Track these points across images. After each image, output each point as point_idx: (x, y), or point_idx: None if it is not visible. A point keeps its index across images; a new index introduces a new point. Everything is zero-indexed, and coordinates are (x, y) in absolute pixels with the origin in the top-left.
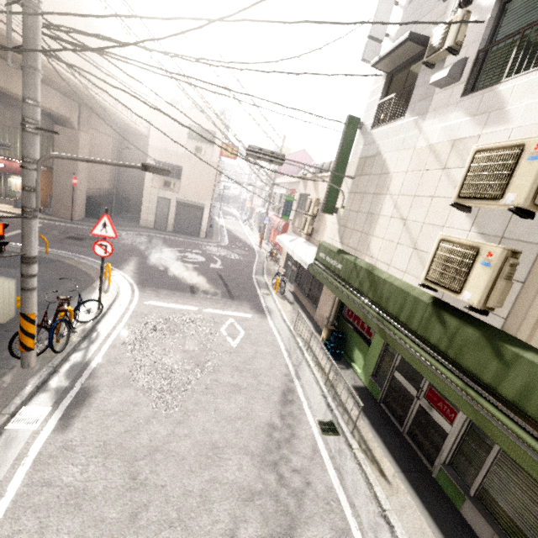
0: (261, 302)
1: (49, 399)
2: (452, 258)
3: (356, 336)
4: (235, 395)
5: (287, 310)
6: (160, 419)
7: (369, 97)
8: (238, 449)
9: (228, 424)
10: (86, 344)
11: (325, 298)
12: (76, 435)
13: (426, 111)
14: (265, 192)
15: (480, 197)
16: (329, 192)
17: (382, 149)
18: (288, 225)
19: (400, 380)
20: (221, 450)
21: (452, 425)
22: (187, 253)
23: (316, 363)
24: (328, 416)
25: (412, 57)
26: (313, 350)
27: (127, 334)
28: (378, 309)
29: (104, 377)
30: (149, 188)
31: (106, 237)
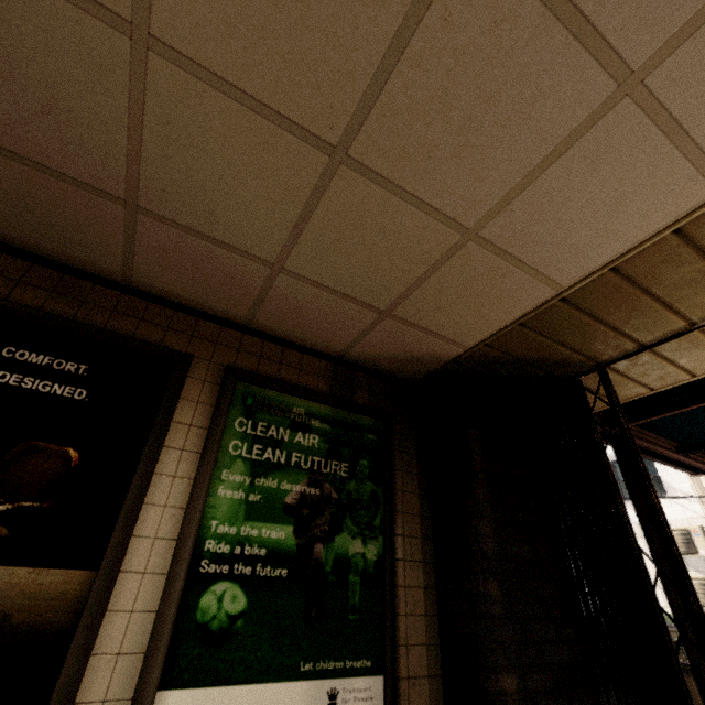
0: None
1: None
2: (699, 588)
3: None
4: None
5: None
6: None
7: None
8: None
9: None
10: None
11: None
12: None
13: None
14: None
15: (685, 553)
16: None
17: None
18: None
19: None
20: None
21: None
22: None
23: None
24: None
25: None
26: None
27: None
28: None
29: None
30: None
31: None
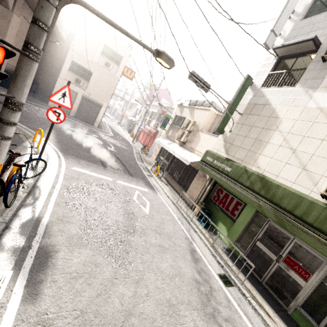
0: (149, 181)
1: (7, 261)
2: None
3: (221, 214)
4: (164, 254)
5: (167, 189)
6: (121, 279)
7: (260, 67)
8: (186, 304)
9: (170, 281)
10: (31, 199)
11: (196, 185)
12: (50, 305)
13: (317, 86)
14: (136, 108)
15: None
16: (223, 119)
17: (272, 102)
18: (158, 133)
19: (261, 248)
20: (176, 308)
21: (307, 282)
22: (89, 135)
23: (199, 230)
24: (221, 271)
25: (301, 52)
26: (193, 220)
27: (66, 194)
28: (271, 203)
29: (59, 236)
30: (62, 80)
31: (62, 106)
